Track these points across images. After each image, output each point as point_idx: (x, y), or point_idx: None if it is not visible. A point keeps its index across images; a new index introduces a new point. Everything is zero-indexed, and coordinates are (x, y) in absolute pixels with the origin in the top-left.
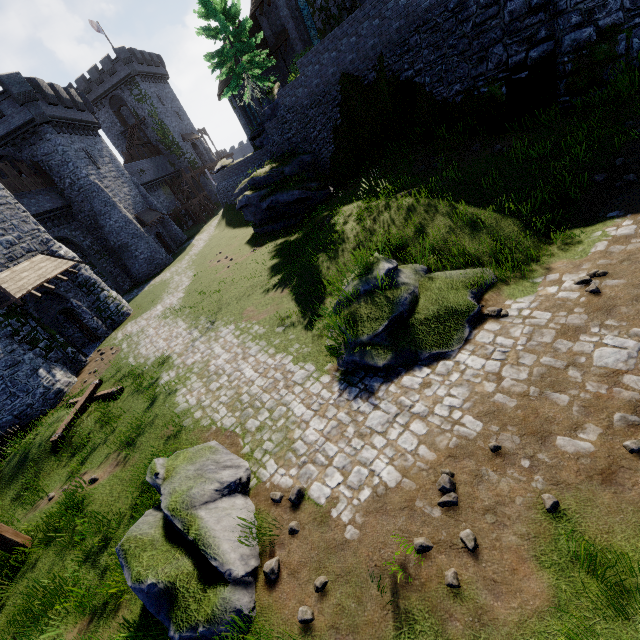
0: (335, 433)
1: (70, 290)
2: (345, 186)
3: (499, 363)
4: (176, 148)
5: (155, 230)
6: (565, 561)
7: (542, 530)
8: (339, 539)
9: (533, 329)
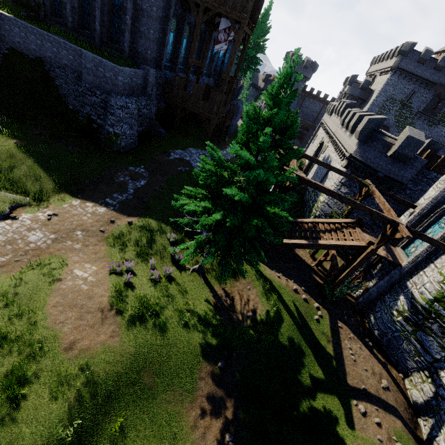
0: None
1: None
2: None
3: None
4: None
5: None
6: None
7: None
8: None
9: (21, 225)
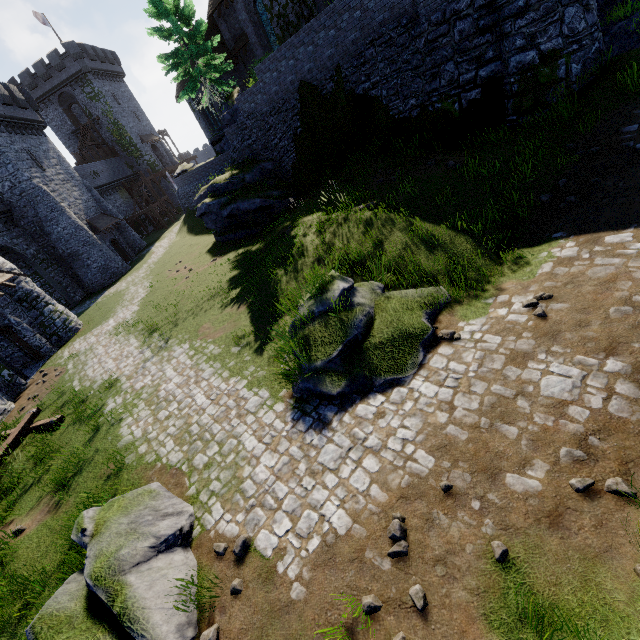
0: (286, 471)
1: (7, 305)
2: (307, 195)
3: (452, 391)
4: (134, 150)
5: (110, 236)
6: (514, 620)
7: (491, 583)
8: (284, 600)
9: (484, 354)
